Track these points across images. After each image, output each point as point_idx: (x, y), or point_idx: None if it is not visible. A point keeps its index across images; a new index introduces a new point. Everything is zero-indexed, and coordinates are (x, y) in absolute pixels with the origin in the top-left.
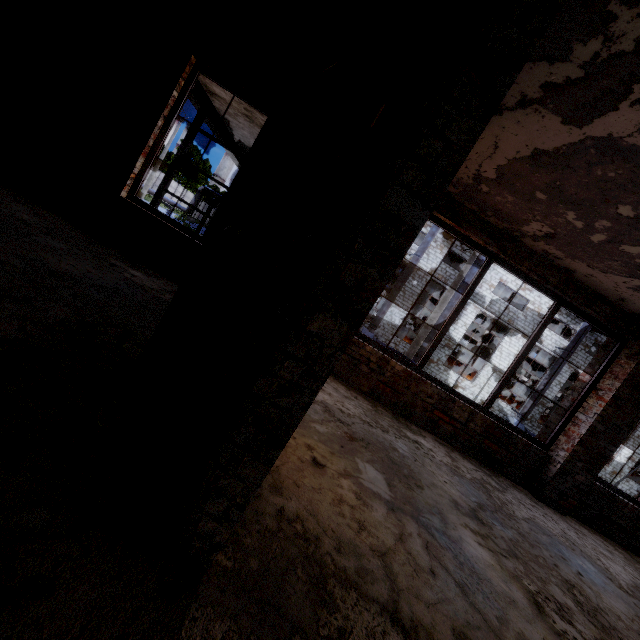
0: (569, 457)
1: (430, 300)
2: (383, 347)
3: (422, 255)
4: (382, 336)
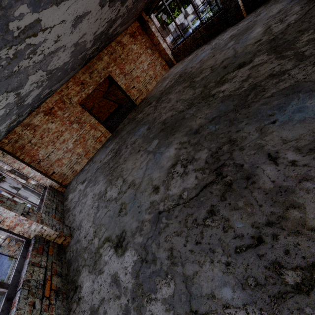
0: (223, 6)
1: None
2: (176, 45)
3: None
4: None
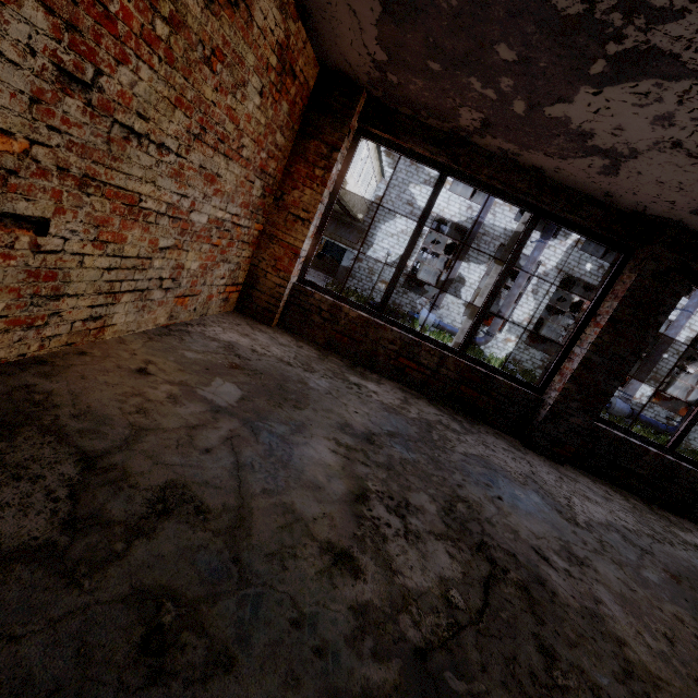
0: (560, 397)
1: (514, 273)
2: (336, 294)
3: (485, 216)
4: (447, 317)
